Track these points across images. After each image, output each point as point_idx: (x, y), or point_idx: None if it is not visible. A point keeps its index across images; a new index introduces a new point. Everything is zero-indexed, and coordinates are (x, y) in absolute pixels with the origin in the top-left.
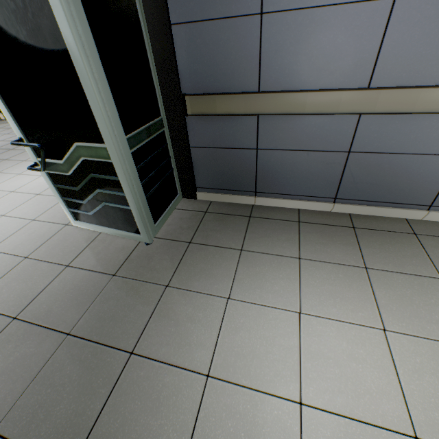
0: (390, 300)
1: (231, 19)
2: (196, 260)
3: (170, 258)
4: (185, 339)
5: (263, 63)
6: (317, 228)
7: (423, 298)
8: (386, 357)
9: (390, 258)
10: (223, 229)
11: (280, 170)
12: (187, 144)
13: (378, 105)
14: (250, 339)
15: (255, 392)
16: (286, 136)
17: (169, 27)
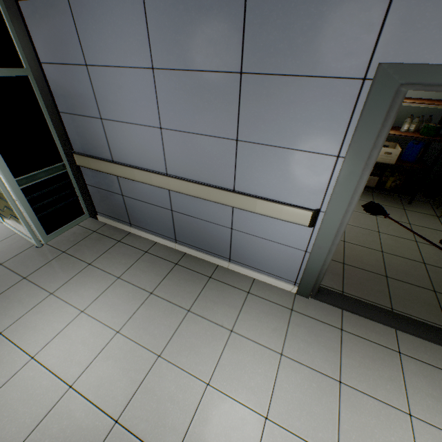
0: (142, 316)
1: (88, 117)
2: (57, 265)
3: (43, 260)
4: (7, 311)
5: (110, 145)
6: (153, 259)
7: (163, 319)
8: (102, 346)
9: (174, 290)
10: (93, 247)
11: (139, 212)
12: (84, 182)
13: (172, 186)
14: (40, 319)
15: (16, 347)
16: (135, 191)
17: (58, 113)
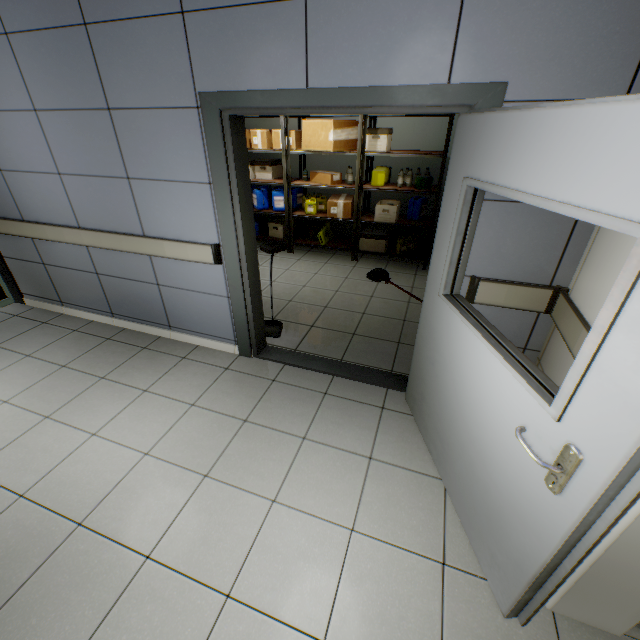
0: (43, 386)
1: None
2: None
3: None
4: None
5: (17, 201)
6: (81, 337)
7: (67, 387)
8: None
9: (93, 362)
10: (8, 330)
11: (67, 284)
12: None
13: (85, 240)
14: None
15: None
16: (56, 255)
17: None
